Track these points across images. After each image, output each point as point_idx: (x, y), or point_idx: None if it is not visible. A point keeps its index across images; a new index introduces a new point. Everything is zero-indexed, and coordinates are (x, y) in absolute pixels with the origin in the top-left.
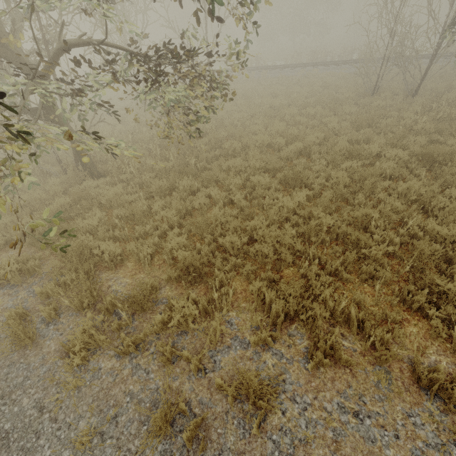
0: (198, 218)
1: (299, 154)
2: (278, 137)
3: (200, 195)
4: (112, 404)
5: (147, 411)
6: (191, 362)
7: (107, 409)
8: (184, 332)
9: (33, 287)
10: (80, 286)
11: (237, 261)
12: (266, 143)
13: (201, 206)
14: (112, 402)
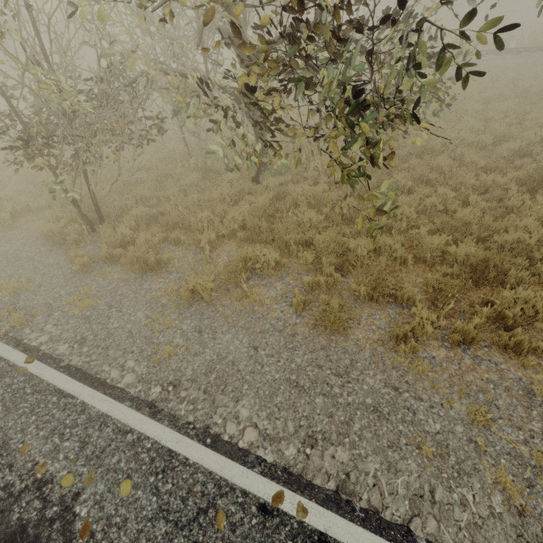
0: (460, 214)
1: (511, 156)
2: (483, 135)
3: (419, 195)
4: (476, 389)
5: (524, 398)
6: (541, 356)
7: (473, 393)
8: (507, 329)
9: (286, 279)
10: (376, 274)
11: (524, 262)
12: (469, 141)
13: (429, 207)
14: (474, 387)
